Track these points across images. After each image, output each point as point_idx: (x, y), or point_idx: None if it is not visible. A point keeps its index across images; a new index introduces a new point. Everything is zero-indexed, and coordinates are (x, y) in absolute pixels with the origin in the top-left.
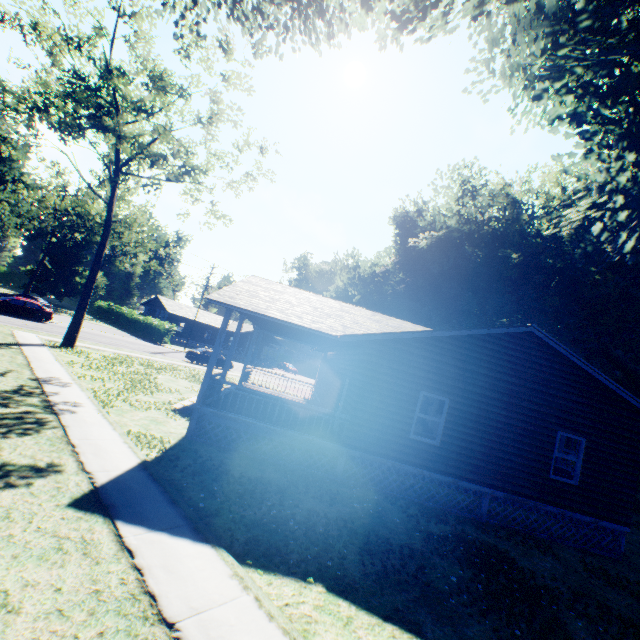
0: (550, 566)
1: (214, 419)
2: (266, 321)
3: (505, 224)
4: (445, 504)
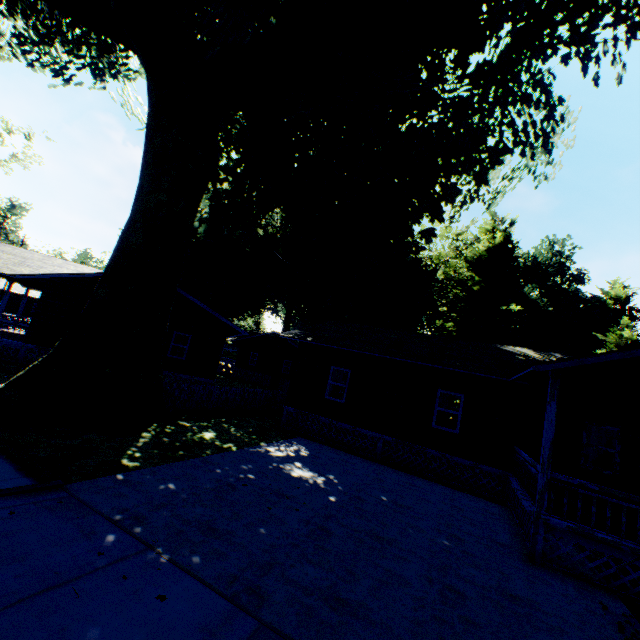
0: None
1: None
2: None
3: None
4: None
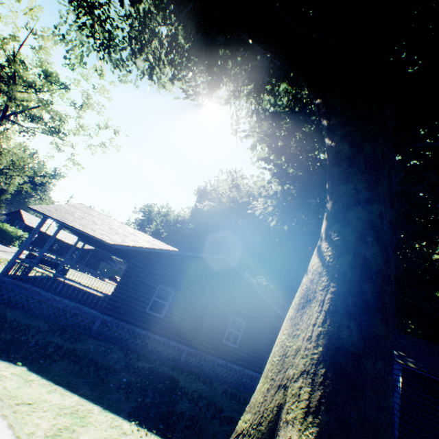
0: (201, 387)
1: (11, 286)
2: (76, 231)
3: (242, 205)
4: (162, 357)
